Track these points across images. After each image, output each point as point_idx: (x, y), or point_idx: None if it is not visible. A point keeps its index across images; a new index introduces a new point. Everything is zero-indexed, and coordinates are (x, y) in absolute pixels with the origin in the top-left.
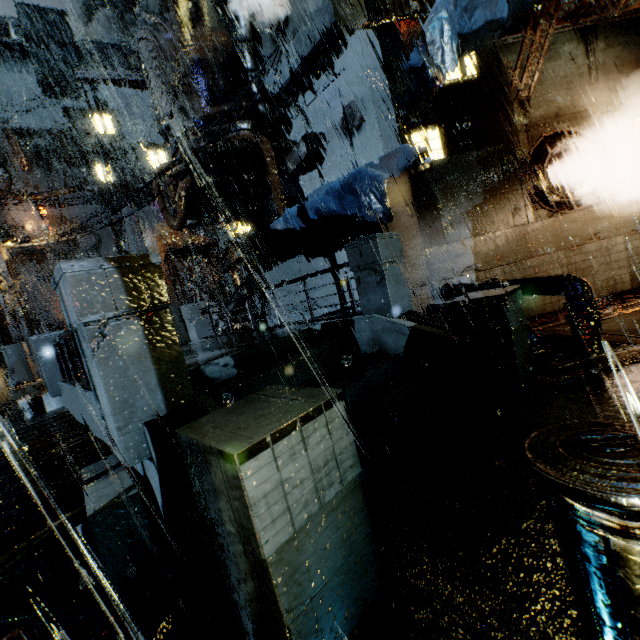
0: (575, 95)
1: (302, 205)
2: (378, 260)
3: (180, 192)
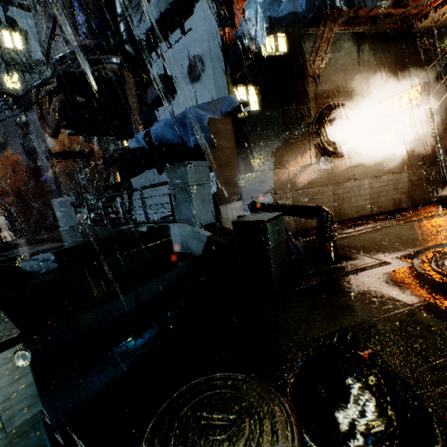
0: (349, 79)
1: (148, 130)
2: (187, 182)
3: (54, 106)
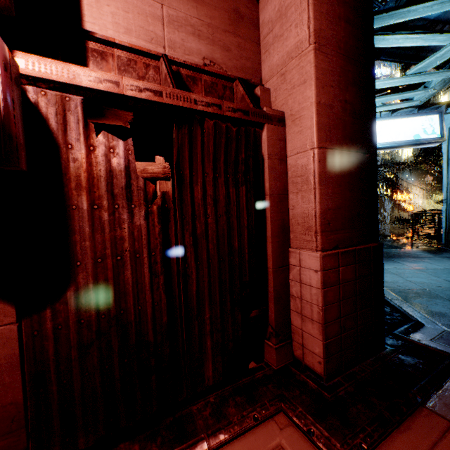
0: (408, 185)
1: None
2: None
3: None
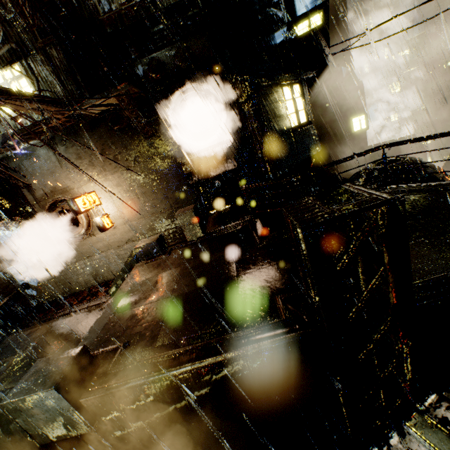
0: (59, 179)
1: None
2: None
3: None
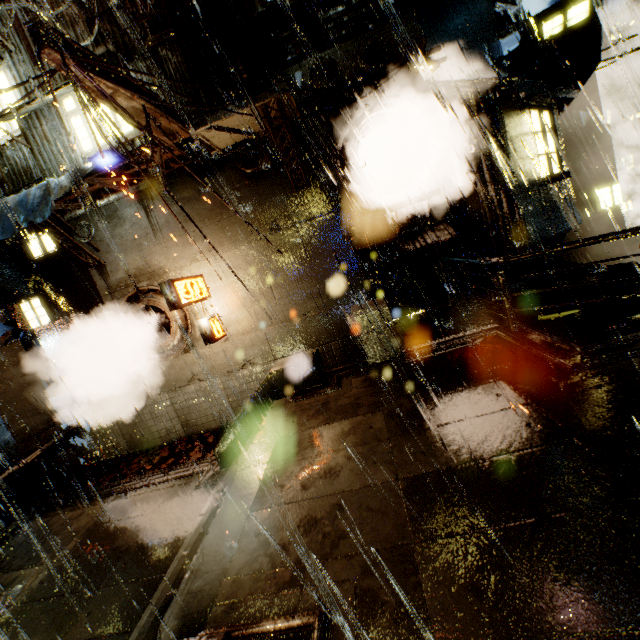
0: (148, 255)
1: None
2: None
3: None
